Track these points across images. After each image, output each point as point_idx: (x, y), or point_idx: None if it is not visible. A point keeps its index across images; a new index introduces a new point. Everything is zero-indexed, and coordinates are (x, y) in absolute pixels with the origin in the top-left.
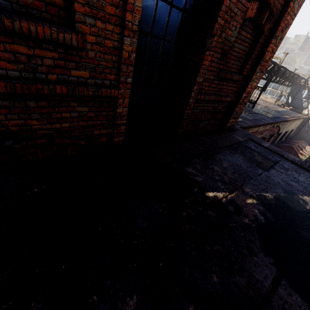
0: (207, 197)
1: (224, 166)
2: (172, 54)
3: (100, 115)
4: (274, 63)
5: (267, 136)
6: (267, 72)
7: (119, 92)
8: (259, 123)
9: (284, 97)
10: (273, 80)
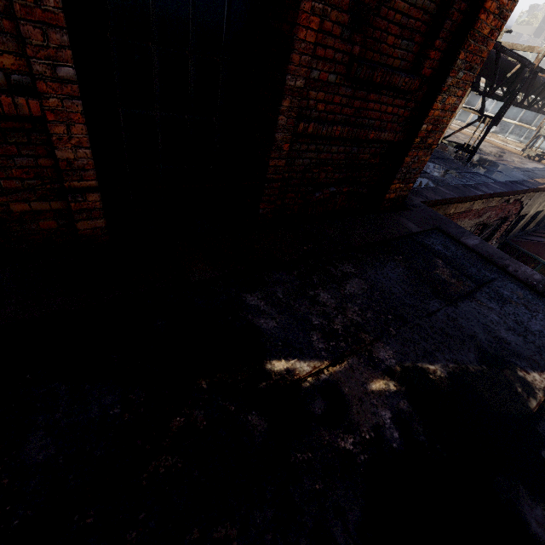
0: (264, 375)
1: (347, 291)
2: (227, 15)
3: (12, 164)
4: (522, 60)
5: (493, 221)
6: (507, 83)
7: (46, 105)
8: (472, 194)
9: (543, 139)
10: (519, 102)
